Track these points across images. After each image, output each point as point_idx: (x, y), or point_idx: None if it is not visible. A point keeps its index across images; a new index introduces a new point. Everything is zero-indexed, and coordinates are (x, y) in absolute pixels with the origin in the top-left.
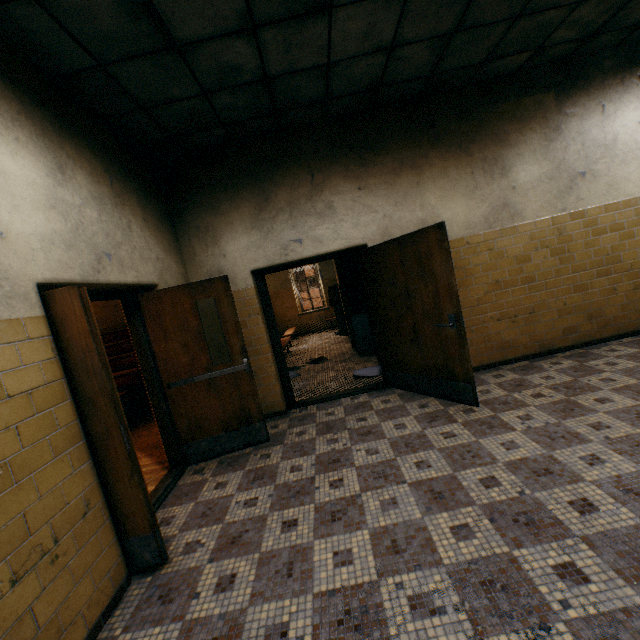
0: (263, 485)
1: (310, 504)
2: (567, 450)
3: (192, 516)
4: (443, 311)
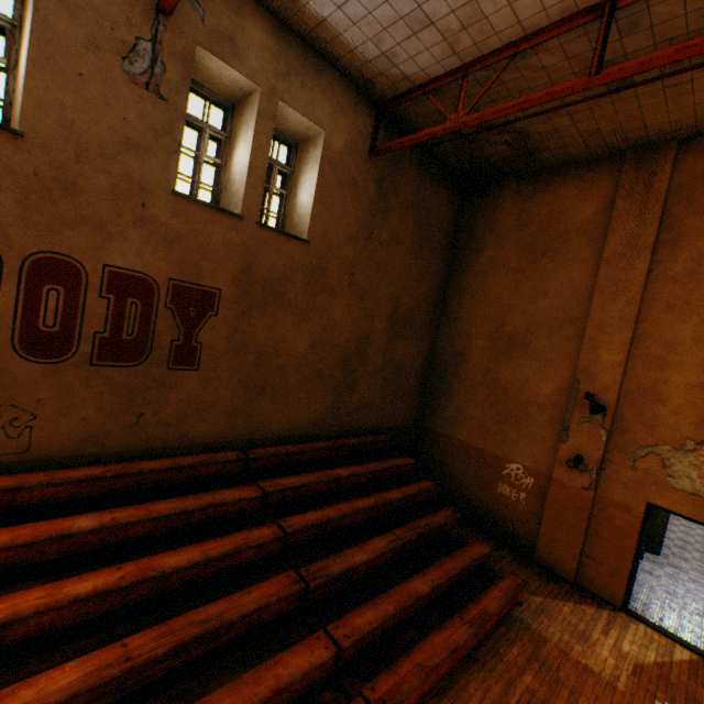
0: (678, 610)
1: None
2: None
3: (693, 634)
4: (660, 512)
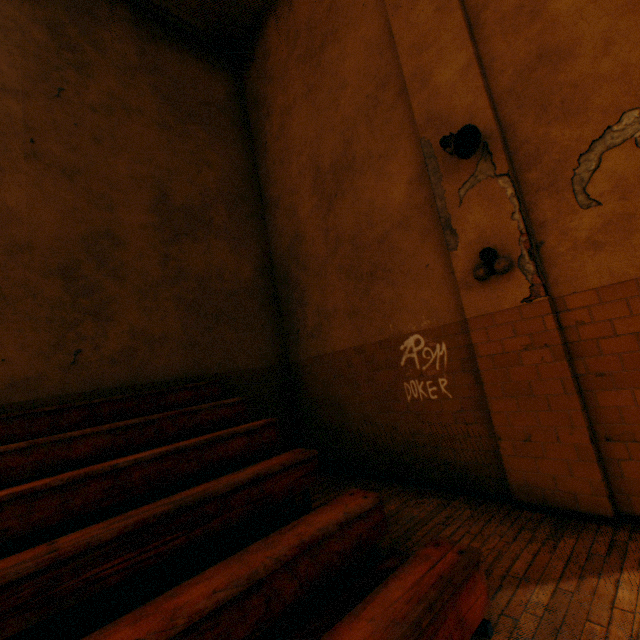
0: None
1: None
2: None
3: None
4: None
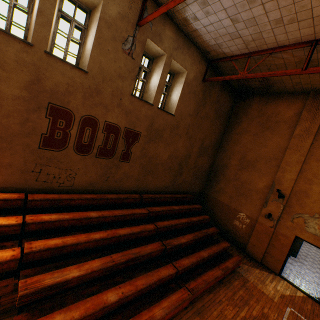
0: (301, 279)
1: (312, 282)
2: (316, 269)
3: (305, 288)
4: (299, 240)
